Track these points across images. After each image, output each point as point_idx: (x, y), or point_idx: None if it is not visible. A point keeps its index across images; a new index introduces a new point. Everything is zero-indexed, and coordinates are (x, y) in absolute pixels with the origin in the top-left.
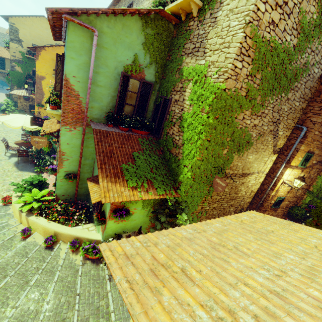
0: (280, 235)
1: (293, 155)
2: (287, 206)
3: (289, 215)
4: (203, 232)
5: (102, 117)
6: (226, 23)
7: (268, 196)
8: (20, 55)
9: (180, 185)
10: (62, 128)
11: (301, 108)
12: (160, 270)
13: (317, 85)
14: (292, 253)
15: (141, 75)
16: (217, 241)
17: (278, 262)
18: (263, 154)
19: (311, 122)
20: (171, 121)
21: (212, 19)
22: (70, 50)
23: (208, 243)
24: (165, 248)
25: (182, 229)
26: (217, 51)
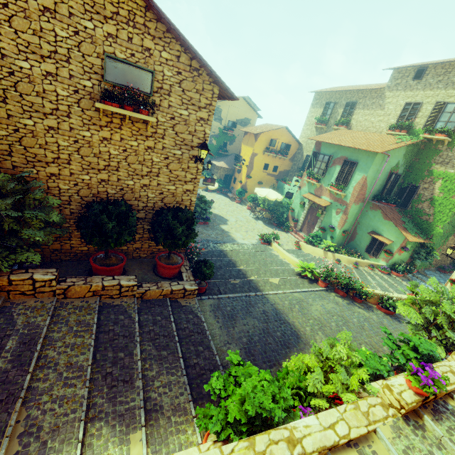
0: None
1: None
2: None
3: None
4: None
5: (371, 197)
6: None
7: None
8: (218, 130)
9: (431, 237)
10: (353, 204)
11: None
12: None
13: None
14: None
15: (397, 171)
16: None
17: None
18: None
19: None
20: (420, 200)
21: None
22: (373, 164)
23: None
24: None
25: None
26: None
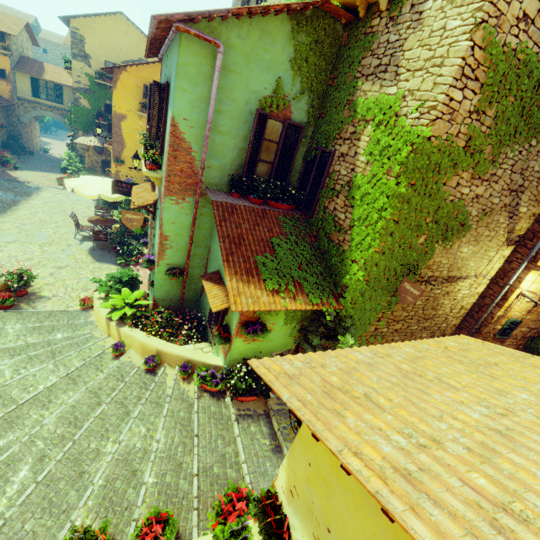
0: (508, 369)
1: None
2: (524, 336)
3: (527, 350)
4: (388, 357)
5: (223, 182)
6: (439, 23)
7: (492, 317)
8: (87, 80)
9: (344, 292)
10: (166, 199)
11: None
12: (336, 394)
13: None
14: (526, 392)
15: (286, 112)
16: (409, 369)
17: (503, 400)
18: (488, 245)
19: None
20: (333, 189)
21: (414, 16)
22: (181, 77)
23: (397, 371)
24: (337, 371)
25: (356, 351)
26: (420, 71)
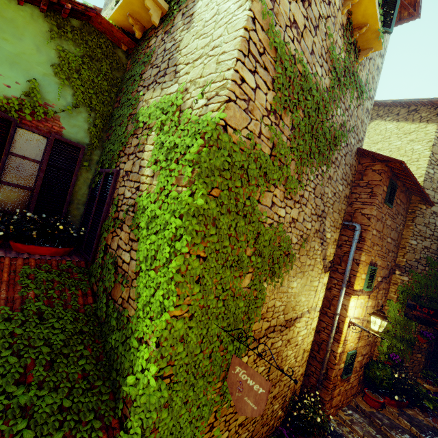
0: None
1: (352, 271)
2: (361, 364)
3: (368, 381)
4: None
5: None
6: (211, 12)
7: (334, 355)
8: None
9: (129, 411)
10: None
11: (345, 195)
12: None
13: (355, 163)
14: None
15: (52, 125)
16: None
17: None
18: (312, 274)
19: (363, 215)
20: (117, 218)
21: (186, 20)
22: None
23: None
24: None
25: None
26: (200, 59)
